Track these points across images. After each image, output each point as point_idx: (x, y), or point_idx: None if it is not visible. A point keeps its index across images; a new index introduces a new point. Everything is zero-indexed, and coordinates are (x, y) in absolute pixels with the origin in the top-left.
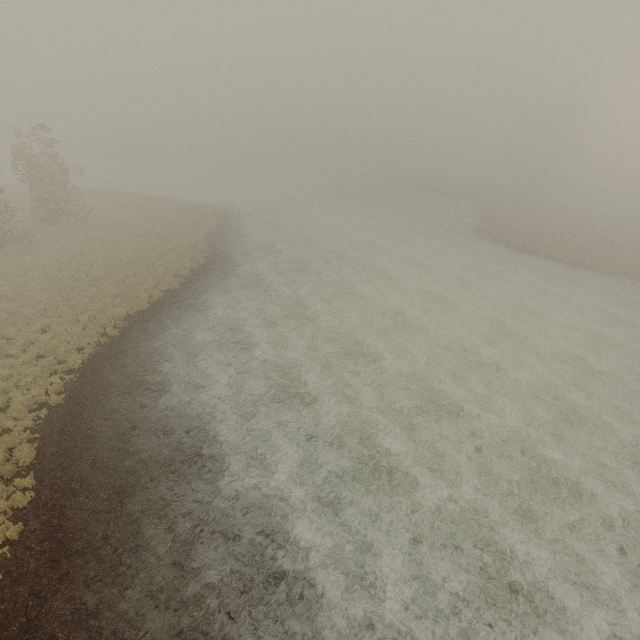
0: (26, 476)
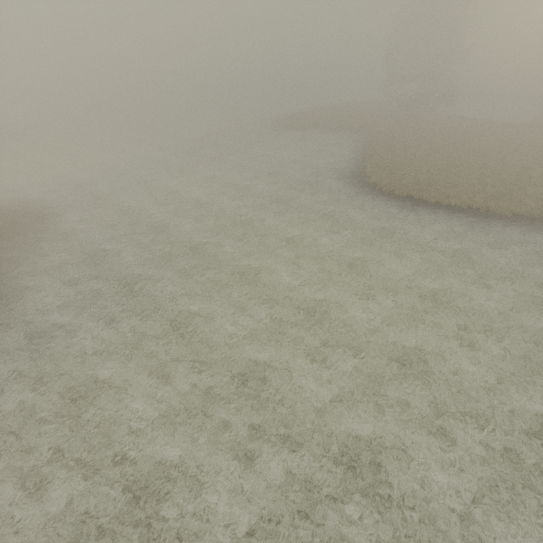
0: None
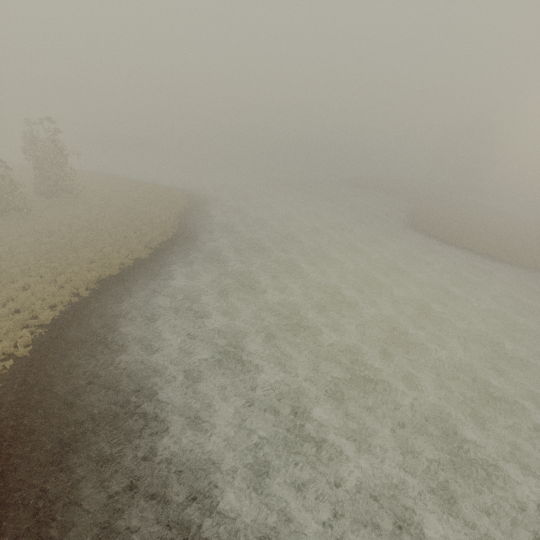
0: None
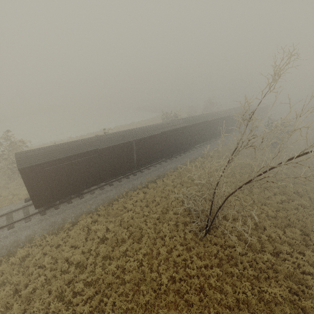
0: None
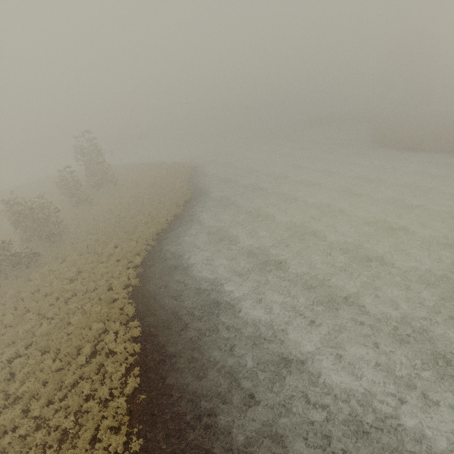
0: (133, 321)
